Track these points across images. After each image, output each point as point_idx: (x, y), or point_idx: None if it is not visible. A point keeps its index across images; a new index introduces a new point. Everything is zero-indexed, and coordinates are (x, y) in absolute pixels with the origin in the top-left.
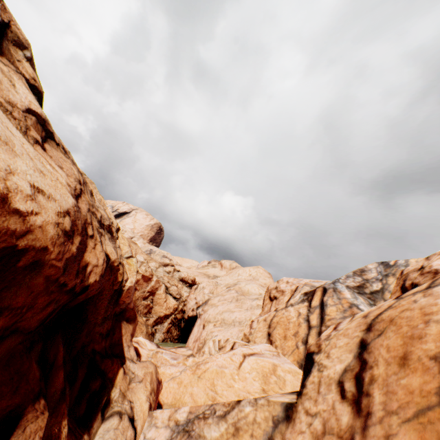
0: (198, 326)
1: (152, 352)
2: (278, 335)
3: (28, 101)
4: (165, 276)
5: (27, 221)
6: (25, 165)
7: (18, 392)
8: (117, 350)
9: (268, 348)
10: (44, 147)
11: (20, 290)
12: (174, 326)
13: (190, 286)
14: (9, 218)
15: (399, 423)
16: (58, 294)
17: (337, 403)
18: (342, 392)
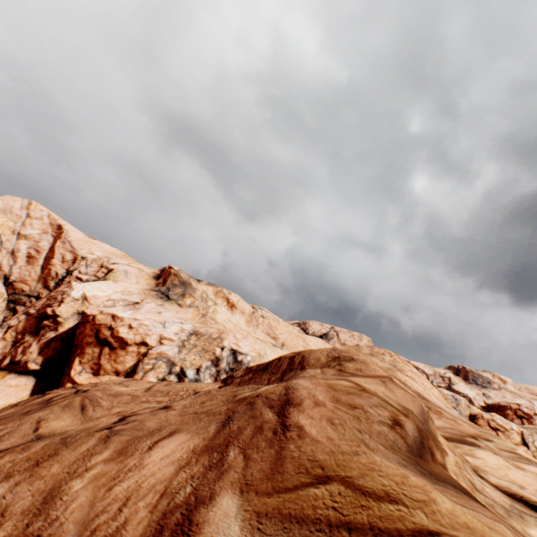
0: None
1: None
2: None
3: None
4: None
5: None
6: None
7: None
8: None
9: None
10: None
11: None
12: None
13: None
14: None
15: None
16: None
17: None
18: None
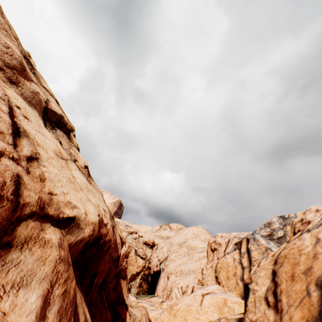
0: (163, 278)
1: (134, 302)
2: (223, 277)
3: (84, 161)
4: (133, 242)
5: (107, 228)
6: (97, 199)
7: (102, 319)
8: (121, 299)
9: (218, 288)
10: (91, 182)
11: (102, 262)
12: (144, 281)
13: (151, 247)
14: (104, 228)
15: (294, 309)
16: (110, 262)
17: (266, 310)
18: (267, 303)
